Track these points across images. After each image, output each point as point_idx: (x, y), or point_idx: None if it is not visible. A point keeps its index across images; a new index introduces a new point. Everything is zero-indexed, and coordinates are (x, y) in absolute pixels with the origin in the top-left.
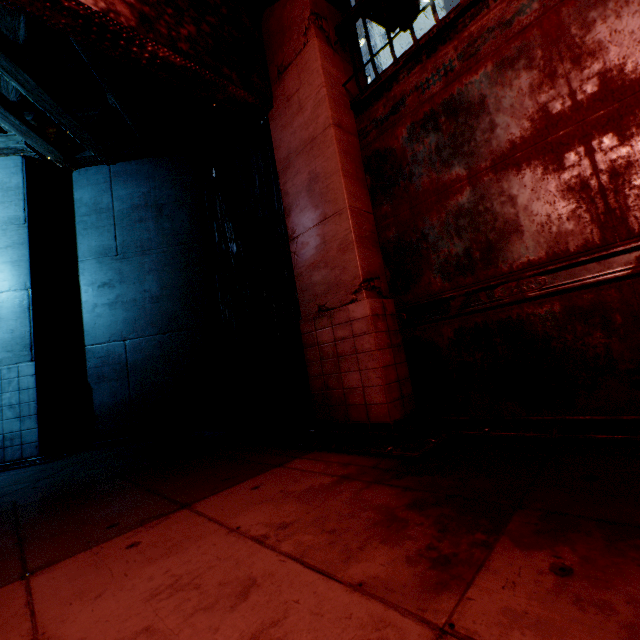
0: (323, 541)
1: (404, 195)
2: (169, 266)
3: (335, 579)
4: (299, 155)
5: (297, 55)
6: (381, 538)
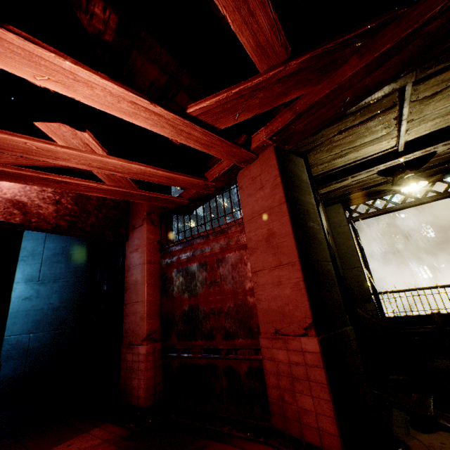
0: None
1: (171, 297)
2: (68, 289)
3: None
4: (134, 268)
5: (139, 226)
6: None
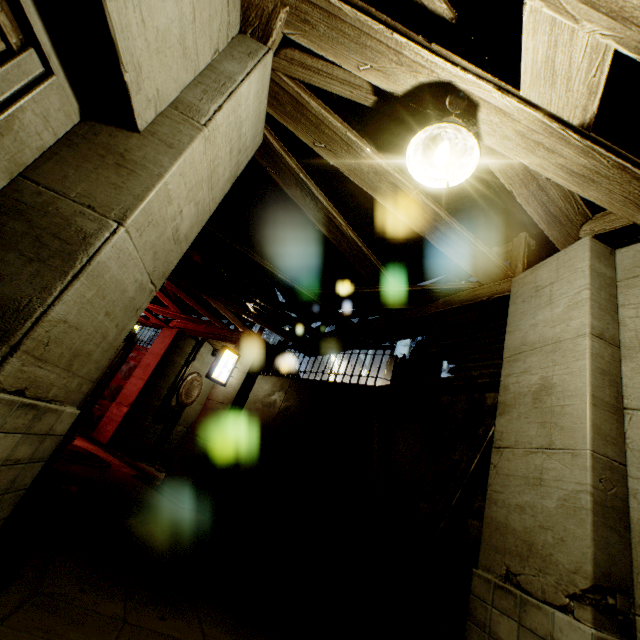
0: None
1: None
2: None
3: None
4: None
5: None
6: None
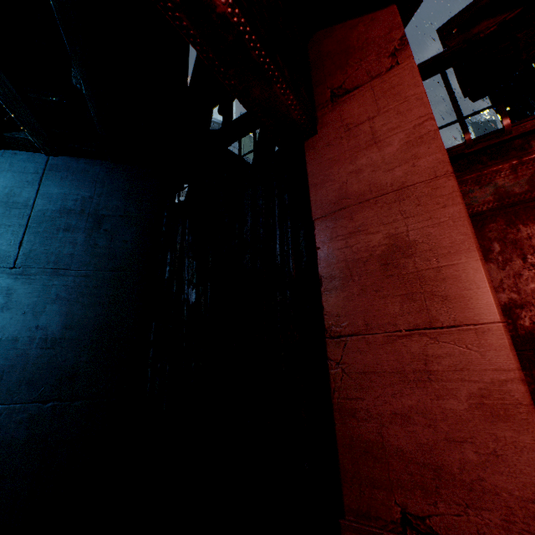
0: None
1: None
2: (88, 296)
3: None
4: (366, 204)
5: (374, 77)
6: None
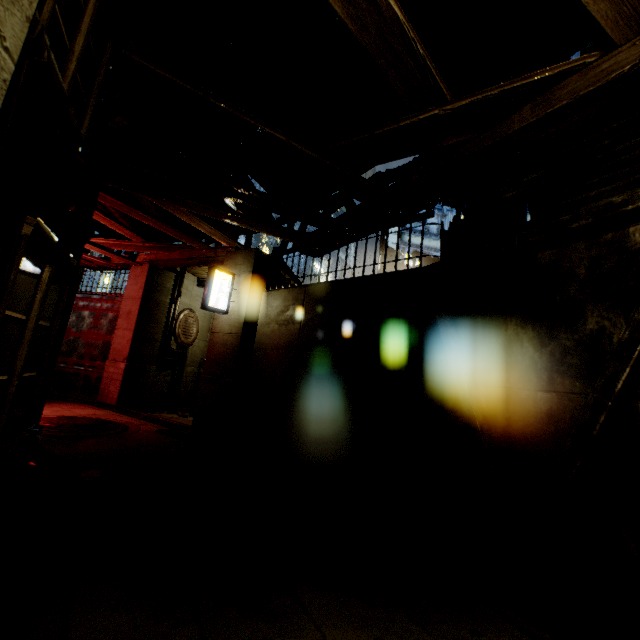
0: None
1: None
2: None
3: None
4: None
5: None
6: None
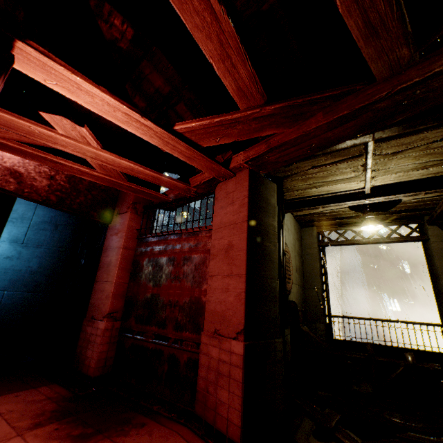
0: (18, 416)
1: (138, 282)
2: (48, 257)
3: (10, 425)
4: (110, 249)
5: (124, 213)
6: (33, 417)
